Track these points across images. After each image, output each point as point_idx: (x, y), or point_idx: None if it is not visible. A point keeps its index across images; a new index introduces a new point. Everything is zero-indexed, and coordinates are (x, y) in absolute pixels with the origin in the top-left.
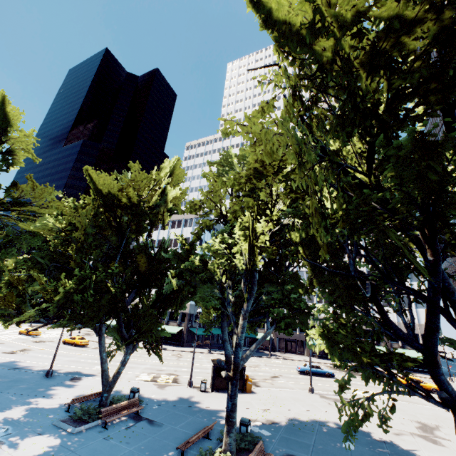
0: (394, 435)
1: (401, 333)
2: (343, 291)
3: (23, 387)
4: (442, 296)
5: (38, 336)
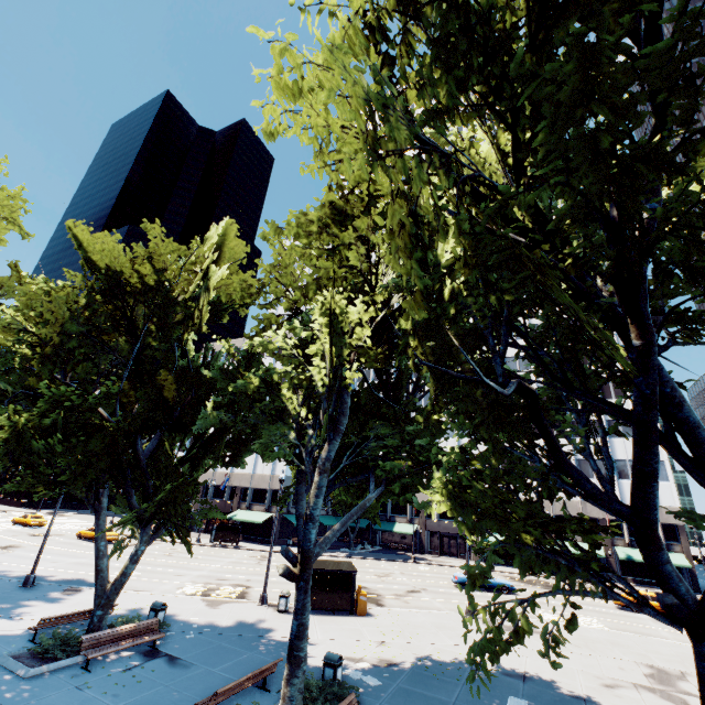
0: (604, 688)
1: (589, 485)
2: (488, 415)
3: None
4: (662, 412)
5: (41, 527)
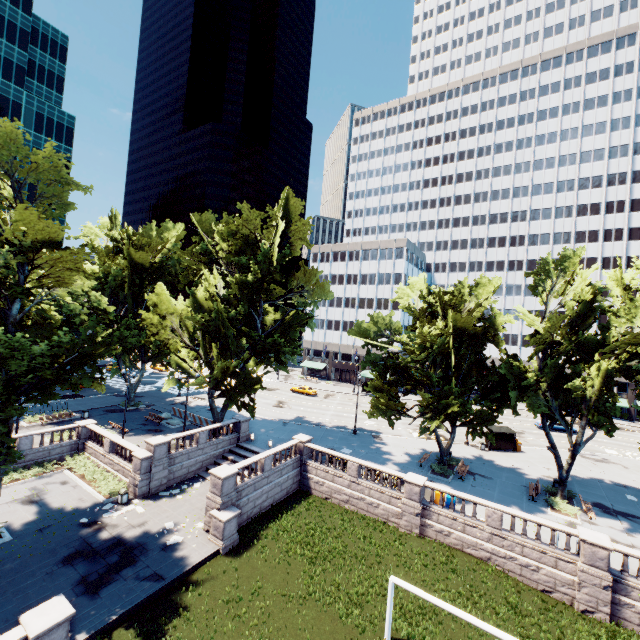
0: None
1: None
2: None
3: (358, 445)
4: None
5: None
